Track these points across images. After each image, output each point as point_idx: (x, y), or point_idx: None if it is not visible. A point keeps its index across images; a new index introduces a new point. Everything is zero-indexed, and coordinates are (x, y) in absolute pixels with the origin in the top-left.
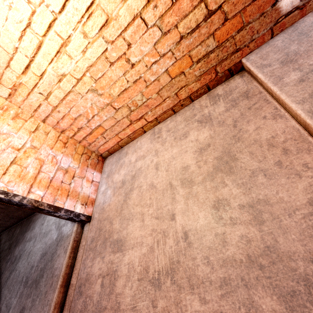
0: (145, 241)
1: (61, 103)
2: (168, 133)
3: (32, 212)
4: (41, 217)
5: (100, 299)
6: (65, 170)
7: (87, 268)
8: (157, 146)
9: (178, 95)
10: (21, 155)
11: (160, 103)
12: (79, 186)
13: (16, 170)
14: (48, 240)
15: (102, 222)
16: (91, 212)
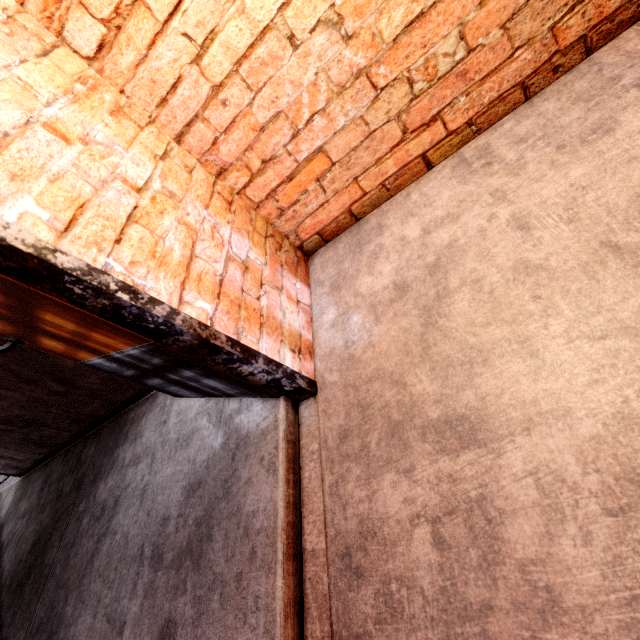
0: (577, 405)
1: (236, 73)
2: (525, 144)
3: (125, 404)
4: (156, 410)
5: (450, 582)
6: (242, 264)
7: (354, 505)
8: (495, 182)
9: (557, 32)
10: (146, 205)
11: (498, 65)
12: (276, 306)
13: (142, 239)
14: (196, 454)
15: (363, 389)
16: (312, 374)
